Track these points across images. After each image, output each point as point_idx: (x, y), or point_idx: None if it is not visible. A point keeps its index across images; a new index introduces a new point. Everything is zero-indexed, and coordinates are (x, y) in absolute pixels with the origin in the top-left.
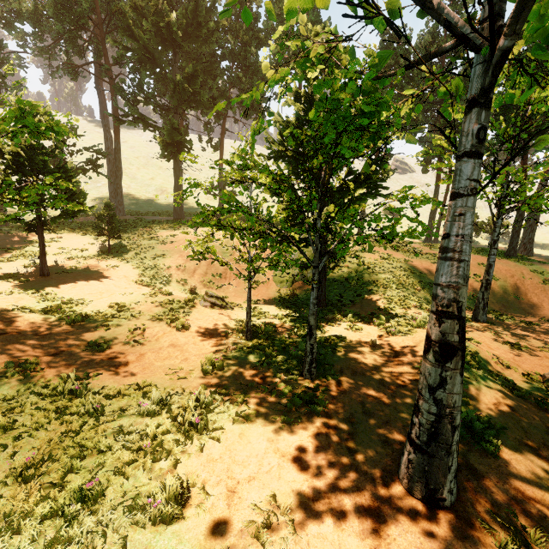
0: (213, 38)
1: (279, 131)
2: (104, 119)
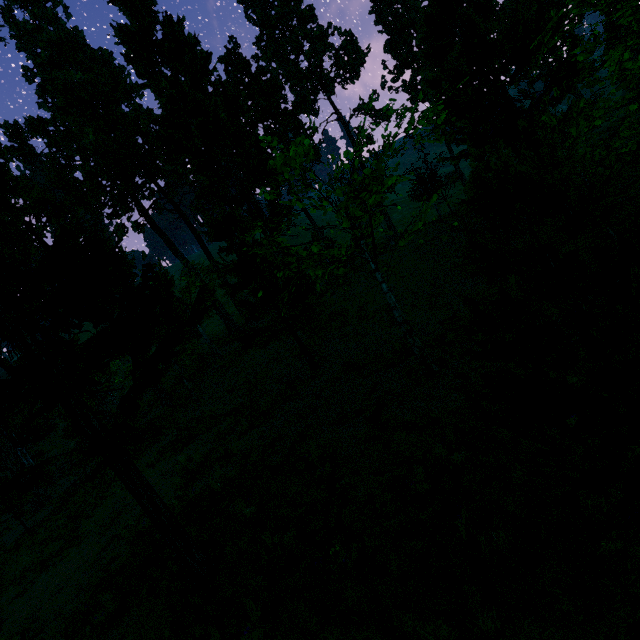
0: (244, 108)
1: (450, 88)
2: (177, 254)
